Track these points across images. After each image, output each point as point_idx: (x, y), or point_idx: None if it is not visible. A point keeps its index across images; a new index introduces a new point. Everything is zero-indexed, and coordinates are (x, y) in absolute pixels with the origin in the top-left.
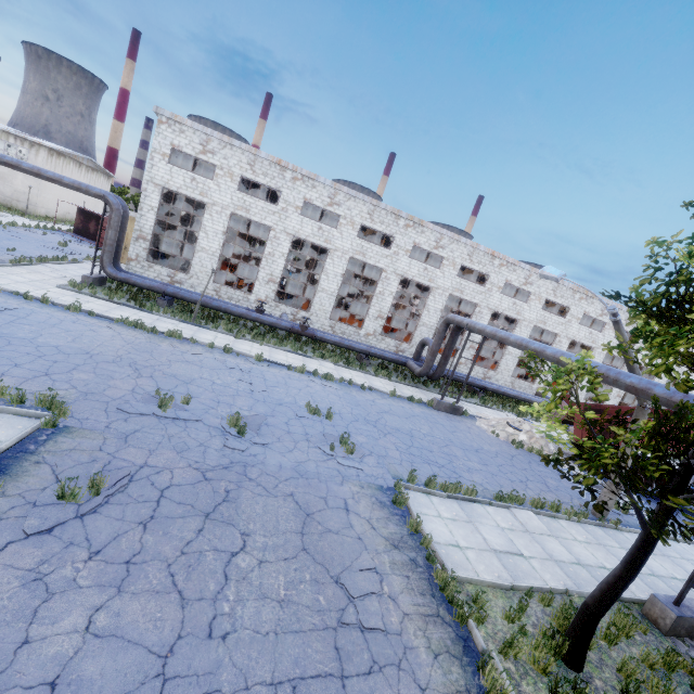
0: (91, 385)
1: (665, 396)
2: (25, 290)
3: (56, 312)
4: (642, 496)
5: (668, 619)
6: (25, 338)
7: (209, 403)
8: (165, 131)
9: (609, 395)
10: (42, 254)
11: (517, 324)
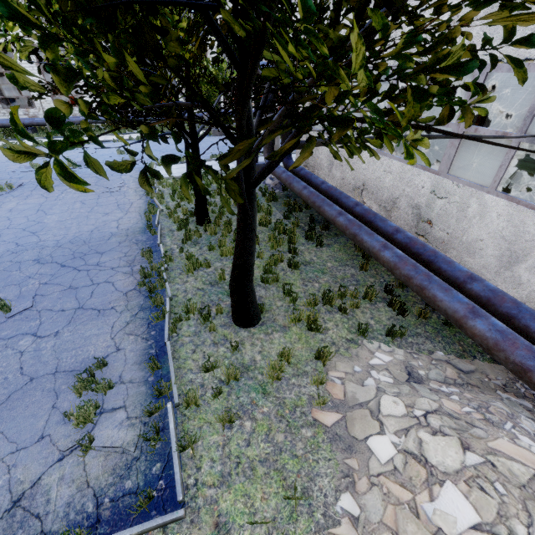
0: None
1: None
2: None
3: None
4: None
5: None
6: None
7: None
8: None
9: None
10: None
11: None
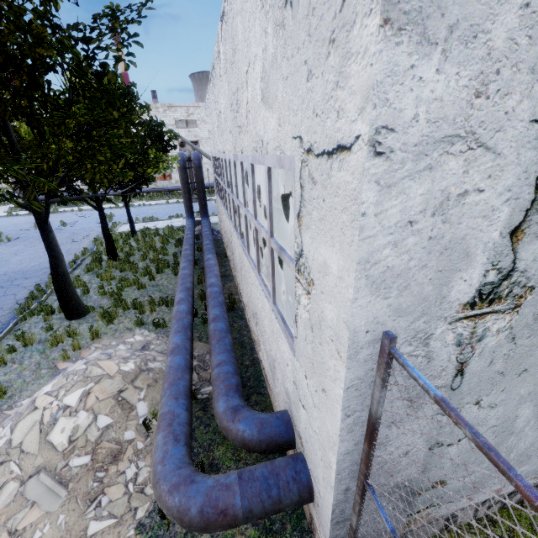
0: (13, 229)
1: None
2: None
3: (3, 219)
4: None
5: None
6: None
7: (58, 224)
8: None
9: None
10: None
11: None
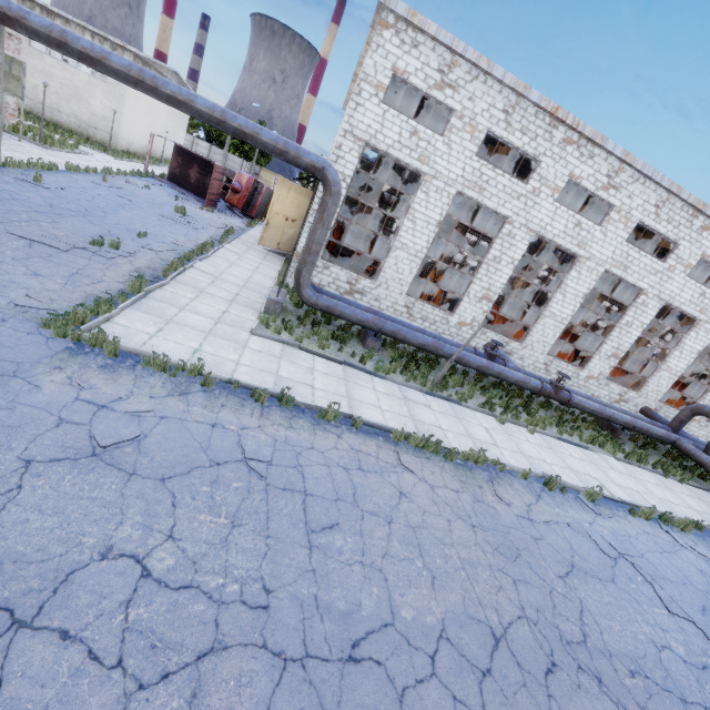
0: None
1: None
2: (229, 359)
3: (317, 436)
4: None
5: None
6: (386, 624)
7: None
8: (388, 43)
9: None
10: (176, 237)
11: None
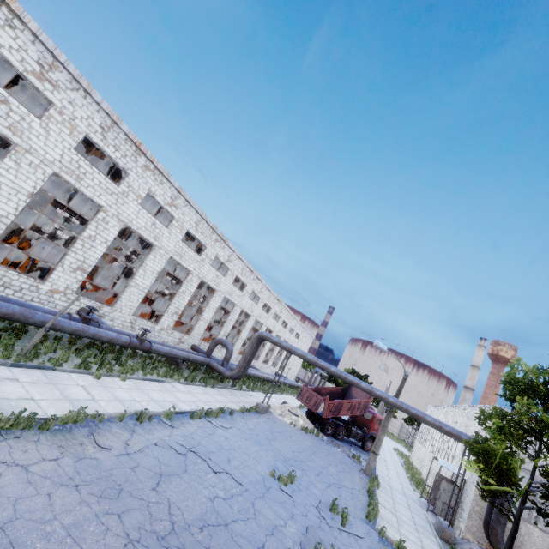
0: None
1: (432, 422)
2: None
3: None
4: (340, 441)
5: (453, 537)
6: None
7: (278, 544)
8: None
9: (271, 358)
10: None
11: (250, 318)
